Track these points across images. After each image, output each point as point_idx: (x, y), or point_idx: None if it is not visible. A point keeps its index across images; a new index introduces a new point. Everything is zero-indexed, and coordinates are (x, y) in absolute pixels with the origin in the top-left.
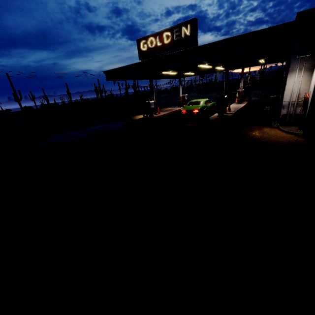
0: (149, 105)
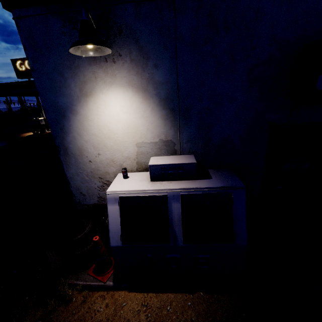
0: (38, 122)
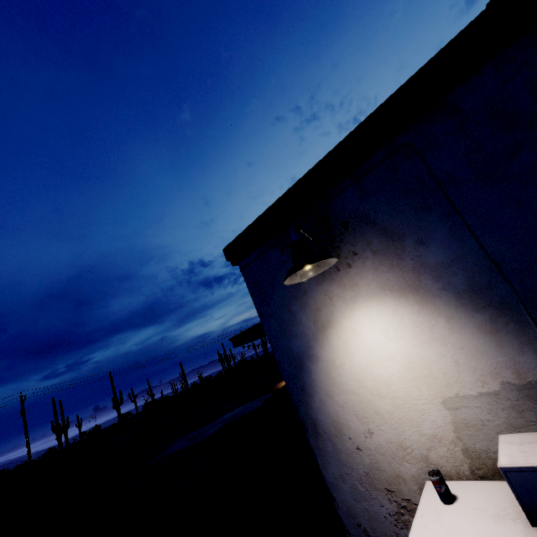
0: None
